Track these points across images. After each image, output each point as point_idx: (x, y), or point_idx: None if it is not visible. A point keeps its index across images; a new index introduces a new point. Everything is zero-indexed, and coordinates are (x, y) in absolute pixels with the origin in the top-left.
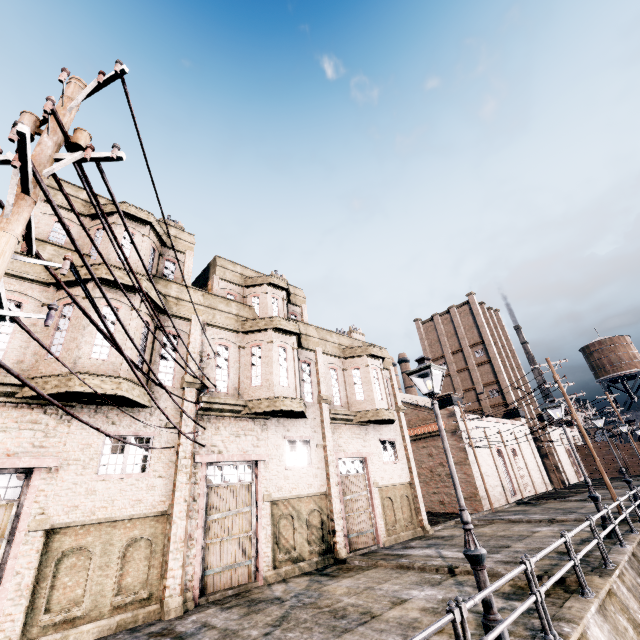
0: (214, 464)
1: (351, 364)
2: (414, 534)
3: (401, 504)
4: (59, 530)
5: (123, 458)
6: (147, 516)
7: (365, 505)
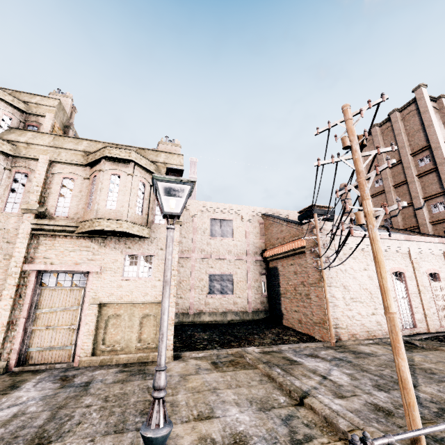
0: None
1: (92, 171)
2: (142, 358)
3: (138, 324)
4: None
5: None
6: None
7: (71, 320)
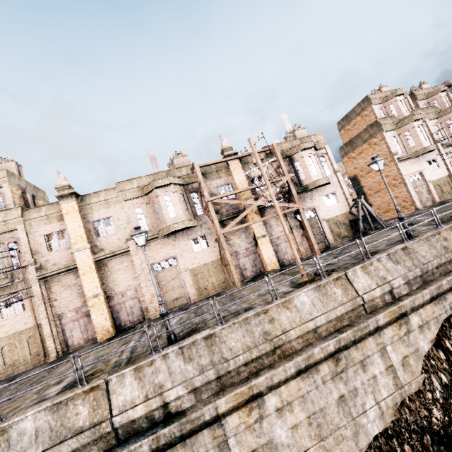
0: (450, 162)
1: None
2: None
3: None
4: (431, 182)
5: (432, 166)
6: (444, 177)
7: None
